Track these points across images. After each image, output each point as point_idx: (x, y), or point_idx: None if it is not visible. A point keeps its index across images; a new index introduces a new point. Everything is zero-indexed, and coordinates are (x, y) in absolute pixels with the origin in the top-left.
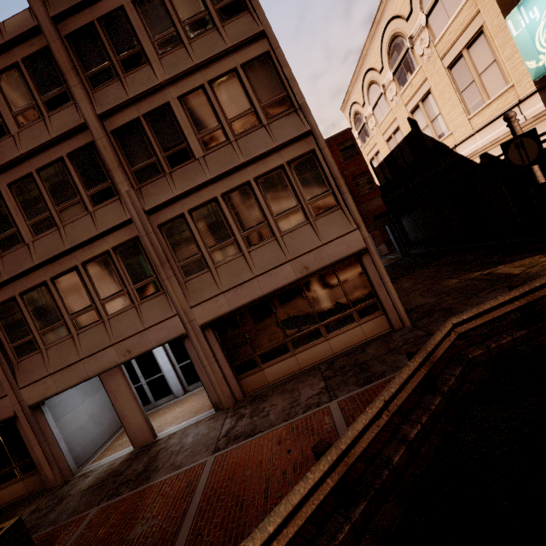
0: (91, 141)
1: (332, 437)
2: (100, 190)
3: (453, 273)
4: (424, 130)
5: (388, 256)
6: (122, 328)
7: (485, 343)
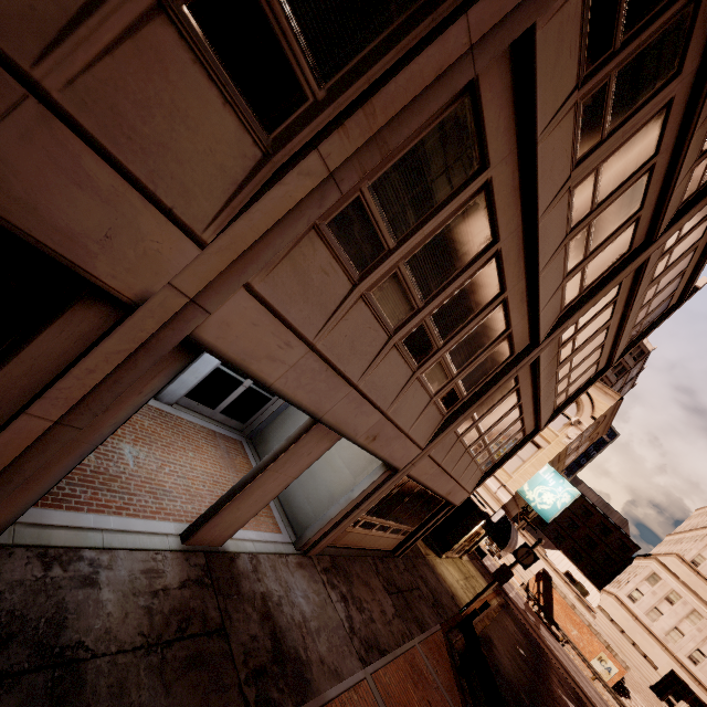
0: (632, 247)
1: (444, 698)
2: (580, 282)
3: None
4: None
5: None
6: (407, 407)
7: (453, 634)
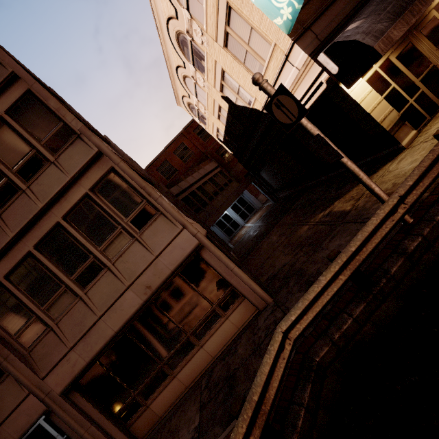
0: None
1: None
2: None
3: (305, 217)
4: (237, 103)
5: (266, 203)
6: None
7: (329, 332)
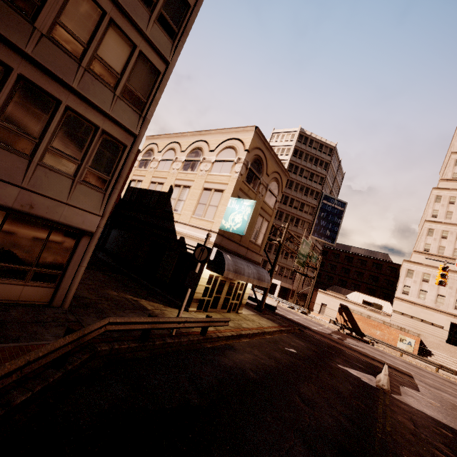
0: None
1: None
2: None
3: (117, 287)
4: (172, 199)
5: None
6: None
7: (113, 343)
